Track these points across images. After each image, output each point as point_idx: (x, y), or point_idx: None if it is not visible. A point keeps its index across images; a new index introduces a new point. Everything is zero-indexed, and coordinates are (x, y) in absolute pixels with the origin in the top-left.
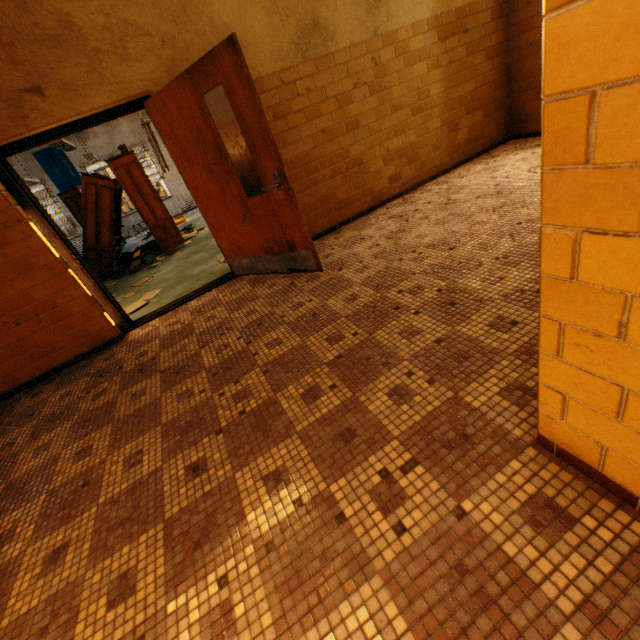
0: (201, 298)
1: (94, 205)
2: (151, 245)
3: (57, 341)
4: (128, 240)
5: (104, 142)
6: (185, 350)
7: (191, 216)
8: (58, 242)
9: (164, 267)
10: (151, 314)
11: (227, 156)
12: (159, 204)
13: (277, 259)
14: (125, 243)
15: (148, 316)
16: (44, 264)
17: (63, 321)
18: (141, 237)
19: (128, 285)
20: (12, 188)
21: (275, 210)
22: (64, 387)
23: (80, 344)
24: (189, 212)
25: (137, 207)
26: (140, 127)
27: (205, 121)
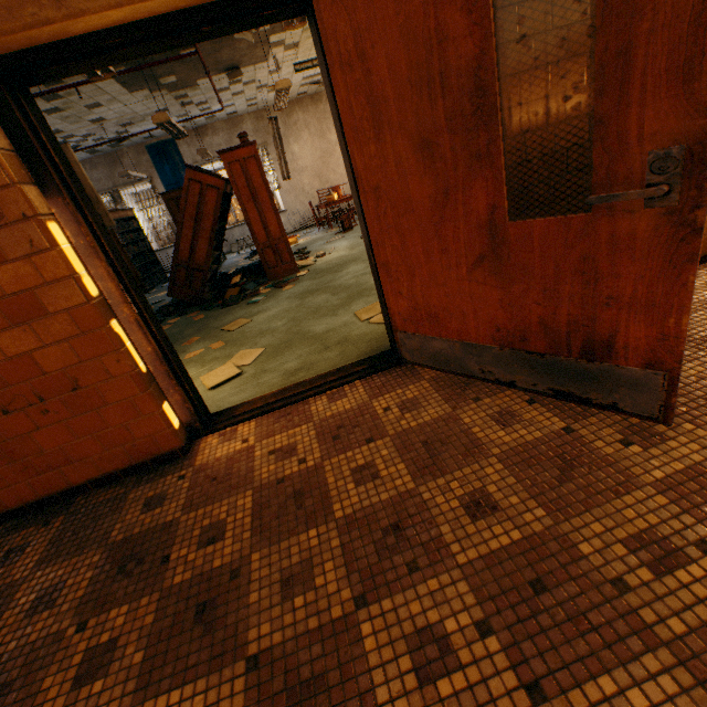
0: (335, 396)
1: (194, 209)
2: (254, 268)
3: (73, 446)
4: (228, 256)
5: (222, 140)
6: (311, 582)
7: (304, 236)
8: (100, 265)
9: (269, 306)
10: (243, 408)
11: (497, 106)
12: (275, 217)
13: (528, 362)
14: (225, 259)
15: (237, 412)
16: (64, 307)
17: (87, 413)
18: (243, 255)
19: (217, 325)
20: (25, 147)
21: (593, 257)
22: (56, 560)
23: (112, 455)
24: (302, 231)
25: (247, 218)
26: (264, 125)
27: (467, 5)
